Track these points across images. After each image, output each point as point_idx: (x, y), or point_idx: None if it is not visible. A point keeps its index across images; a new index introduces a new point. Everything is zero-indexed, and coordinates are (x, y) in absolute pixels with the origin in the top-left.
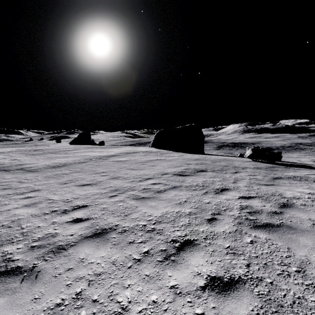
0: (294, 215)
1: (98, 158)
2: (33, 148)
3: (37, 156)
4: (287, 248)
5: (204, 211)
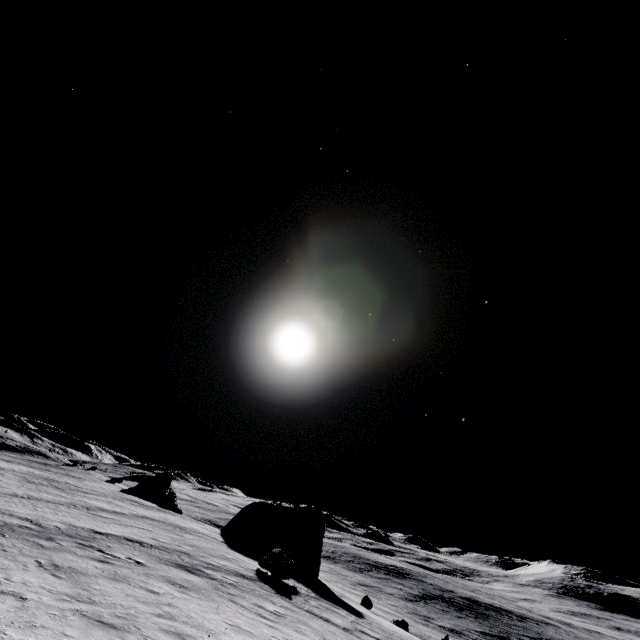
0: (63, 546)
1: (88, 507)
2: (52, 476)
3: (31, 484)
4: (7, 537)
5: (22, 530)
